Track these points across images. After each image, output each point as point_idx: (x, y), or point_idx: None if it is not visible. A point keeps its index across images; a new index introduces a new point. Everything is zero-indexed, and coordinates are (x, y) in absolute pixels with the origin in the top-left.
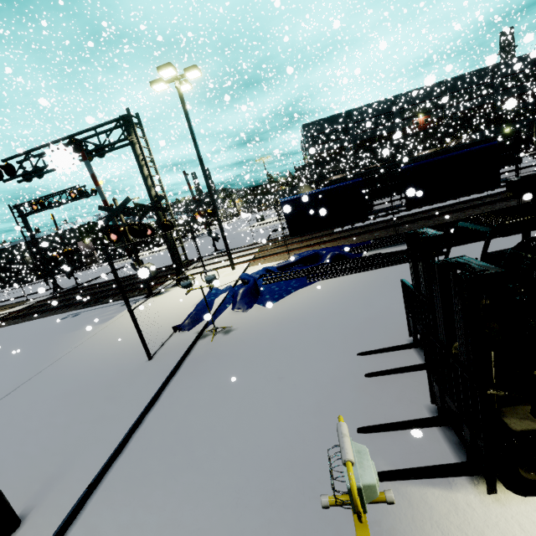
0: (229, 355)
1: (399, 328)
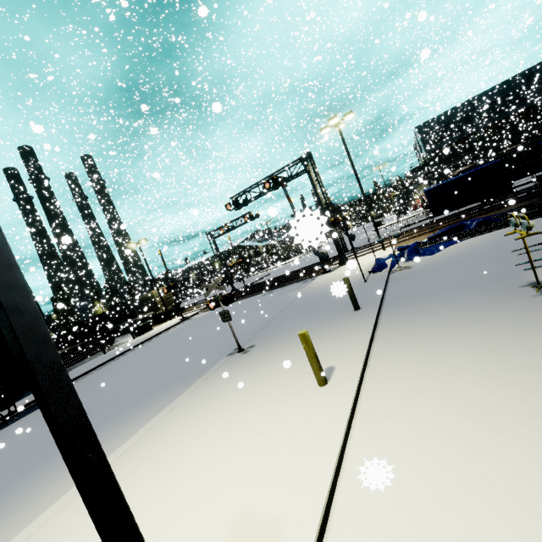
0: (419, 272)
1: (541, 239)
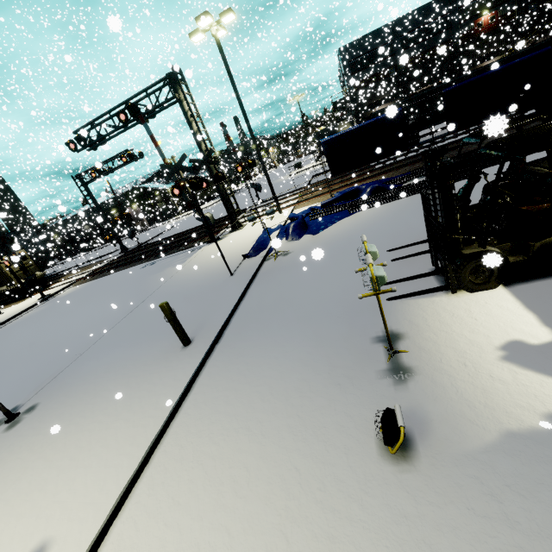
0: (291, 266)
1: (422, 233)
